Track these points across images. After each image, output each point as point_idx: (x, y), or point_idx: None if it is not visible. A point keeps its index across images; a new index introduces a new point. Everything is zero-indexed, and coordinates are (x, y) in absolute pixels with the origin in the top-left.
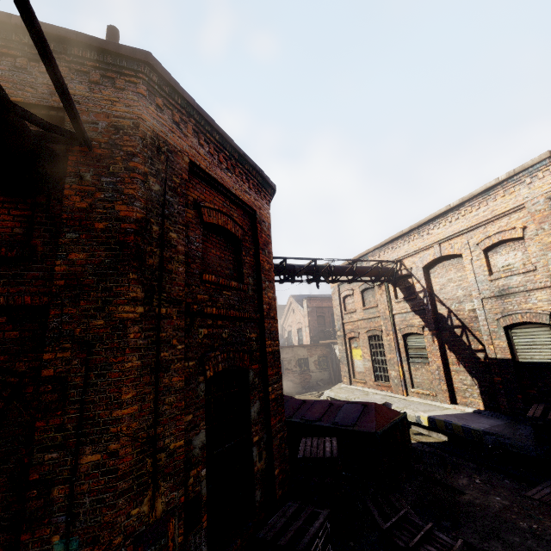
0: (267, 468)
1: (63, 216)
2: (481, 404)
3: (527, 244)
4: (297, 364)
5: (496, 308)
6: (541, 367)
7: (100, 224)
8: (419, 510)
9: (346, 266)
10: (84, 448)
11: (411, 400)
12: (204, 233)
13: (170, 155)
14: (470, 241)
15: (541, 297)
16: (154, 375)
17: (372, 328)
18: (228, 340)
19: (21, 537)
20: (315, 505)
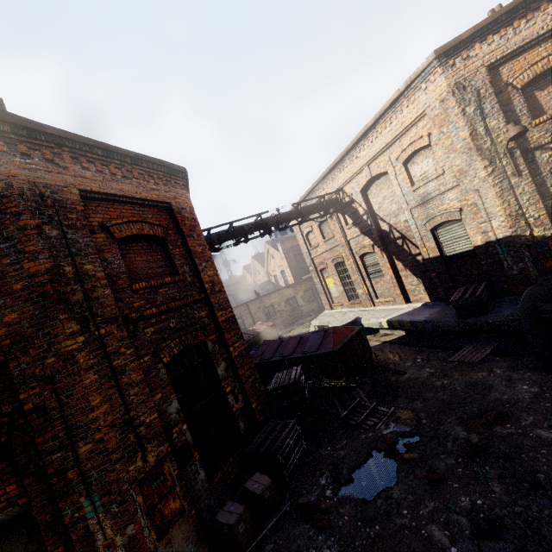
0: (246, 405)
1: None
2: (427, 297)
3: (434, 150)
4: (287, 304)
5: (422, 215)
6: (462, 256)
7: (17, 285)
8: (372, 395)
9: (292, 210)
10: (78, 444)
11: (377, 309)
12: (123, 247)
13: (56, 196)
14: (391, 157)
15: (452, 197)
16: (113, 380)
17: (335, 257)
18: (177, 327)
19: (59, 505)
20: (287, 418)
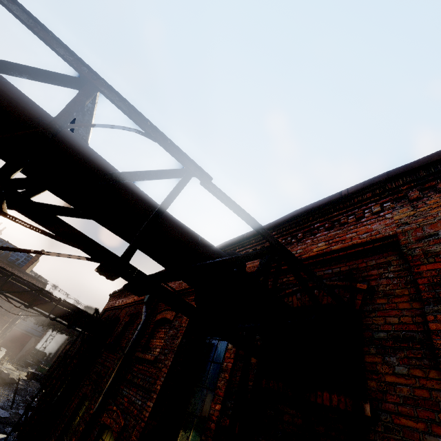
0: None
1: None
2: None
3: None
4: None
5: None
6: None
7: None
8: None
9: None
10: None
11: None
12: None
13: None
14: None
15: None
16: None
17: None
18: None
19: None
20: None
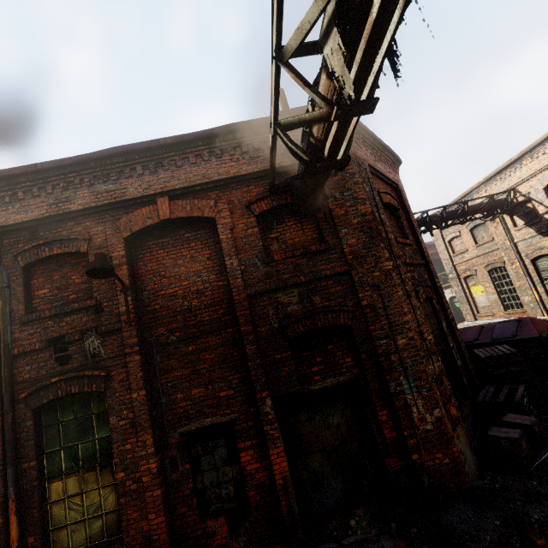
0: (462, 365)
1: (335, 221)
2: None
3: None
4: None
5: None
6: None
7: (354, 220)
8: None
9: (456, 209)
10: (397, 337)
11: None
12: None
13: (362, 165)
14: None
15: None
16: (408, 299)
17: (491, 262)
18: (418, 280)
19: (386, 378)
20: (510, 384)
